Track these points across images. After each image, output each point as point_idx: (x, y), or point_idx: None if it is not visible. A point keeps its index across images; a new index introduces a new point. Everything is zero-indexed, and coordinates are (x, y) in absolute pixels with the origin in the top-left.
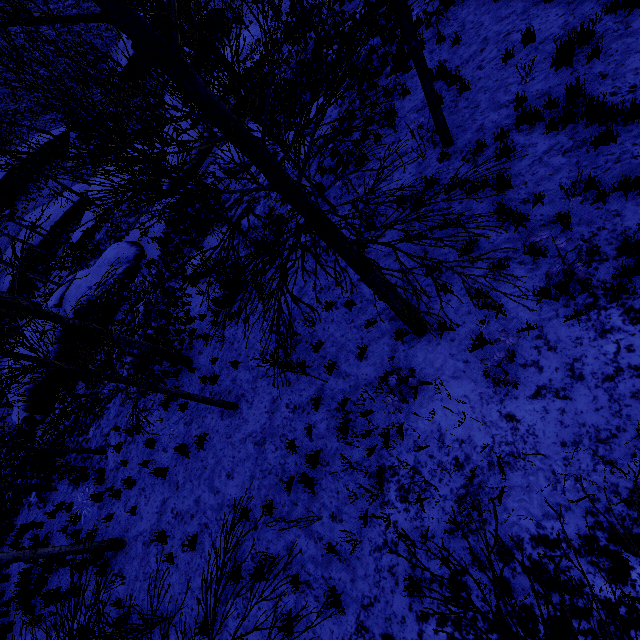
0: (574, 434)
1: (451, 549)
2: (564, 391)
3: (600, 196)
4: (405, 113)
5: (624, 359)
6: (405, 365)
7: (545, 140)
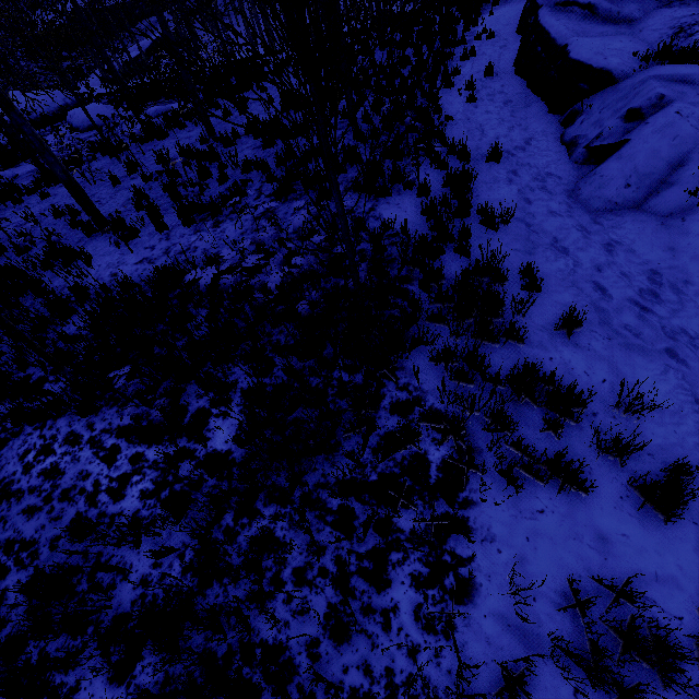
0: (141, 281)
1: (8, 352)
2: (155, 260)
3: (246, 167)
4: (210, 118)
5: (195, 244)
6: (79, 249)
7: (252, 142)
